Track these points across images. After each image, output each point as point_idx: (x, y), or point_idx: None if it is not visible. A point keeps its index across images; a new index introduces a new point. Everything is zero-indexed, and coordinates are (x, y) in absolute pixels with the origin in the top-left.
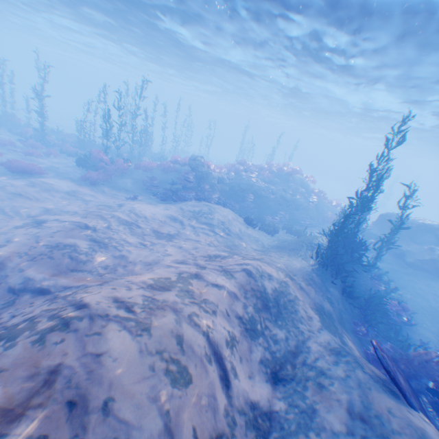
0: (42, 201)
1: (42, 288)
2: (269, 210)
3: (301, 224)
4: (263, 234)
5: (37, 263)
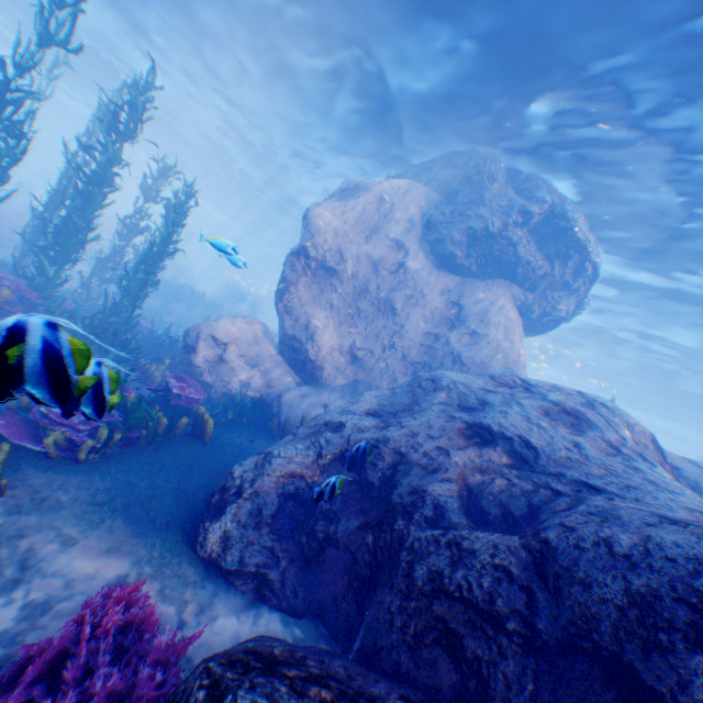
0: None
1: None
2: None
3: None
4: None
5: None
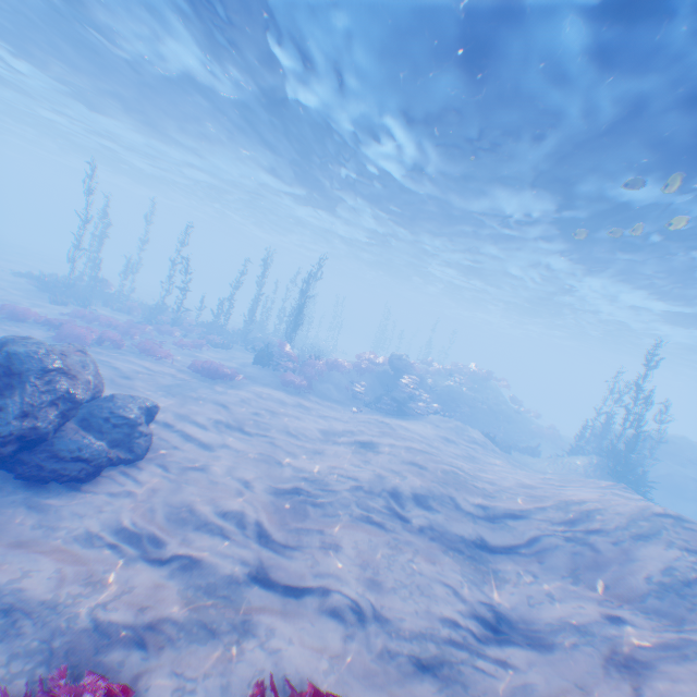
0: (301, 418)
1: (507, 513)
2: (477, 423)
3: (515, 439)
4: (507, 454)
5: (464, 491)
